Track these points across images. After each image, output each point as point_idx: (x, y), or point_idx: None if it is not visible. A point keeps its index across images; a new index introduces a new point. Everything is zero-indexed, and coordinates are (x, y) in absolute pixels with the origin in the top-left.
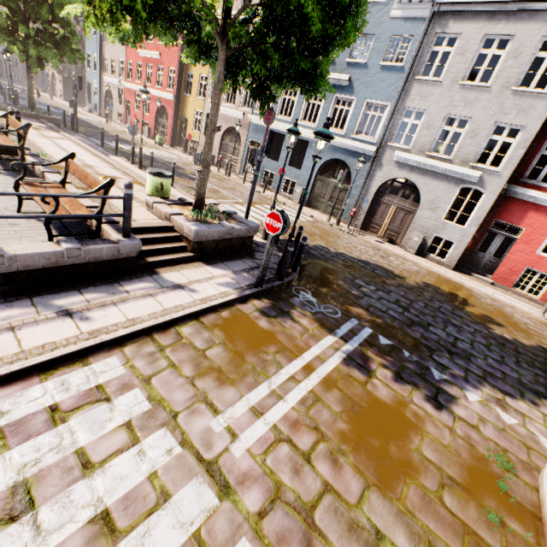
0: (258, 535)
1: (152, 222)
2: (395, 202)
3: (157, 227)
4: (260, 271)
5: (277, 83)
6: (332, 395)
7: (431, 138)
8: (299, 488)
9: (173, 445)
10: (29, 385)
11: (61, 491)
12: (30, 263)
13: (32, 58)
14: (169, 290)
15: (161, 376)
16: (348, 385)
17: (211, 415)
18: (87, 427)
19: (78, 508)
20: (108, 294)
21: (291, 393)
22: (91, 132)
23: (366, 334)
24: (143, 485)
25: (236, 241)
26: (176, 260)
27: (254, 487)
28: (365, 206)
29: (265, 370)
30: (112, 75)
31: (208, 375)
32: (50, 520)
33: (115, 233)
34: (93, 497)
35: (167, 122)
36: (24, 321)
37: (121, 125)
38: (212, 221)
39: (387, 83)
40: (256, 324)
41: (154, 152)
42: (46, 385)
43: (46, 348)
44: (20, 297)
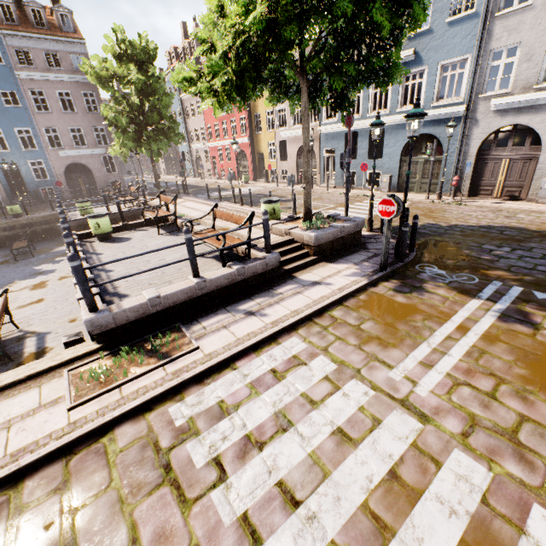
0: (468, 448)
1: (277, 239)
2: (506, 154)
3: (283, 242)
4: (382, 255)
5: (352, 89)
6: (498, 347)
7: (536, 69)
8: (493, 418)
9: (367, 390)
10: (251, 359)
11: (304, 417)
12: (219, 284)
13: (154, 151)
14: (310, 287)
15: (334, 346)
16: (512, 338)
17: (387, 369)
18: (300, 381)
19: (320, 426)
20: (269, 297)
21: (453, 349)
22: (196, 191)
23: (516, 293)
24: (357, 414)
25: (347, 238)
26: (304, 264)
27: (449, 417)
28: (468, 170)
29: (419, 334)
30: (197, 142)
31: (371, 342)
32: (306, 431)
33: (259, 253)
34: (326, 420)
35: (247, 162)
36: (229, 322)
37: (212, 178)
38: (322, 226)
39: (460, 36)
40: (394, 300)
41: (244, 190)
42: (261, 358)
43: (250, 335)
44: (218, 308)
